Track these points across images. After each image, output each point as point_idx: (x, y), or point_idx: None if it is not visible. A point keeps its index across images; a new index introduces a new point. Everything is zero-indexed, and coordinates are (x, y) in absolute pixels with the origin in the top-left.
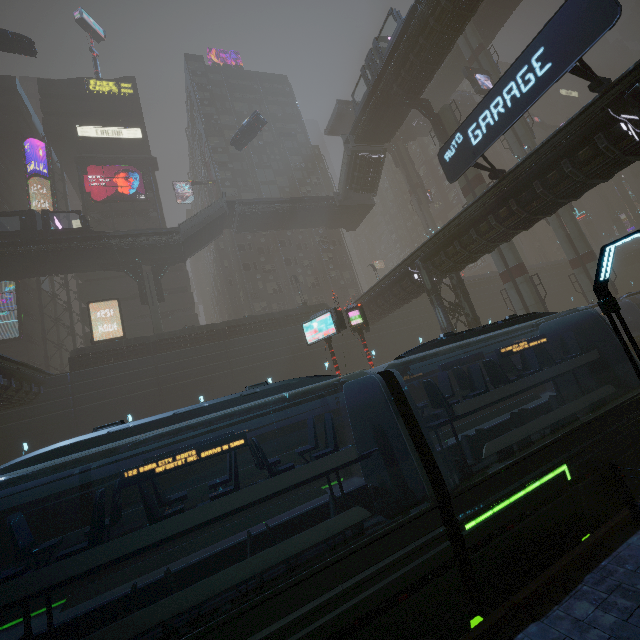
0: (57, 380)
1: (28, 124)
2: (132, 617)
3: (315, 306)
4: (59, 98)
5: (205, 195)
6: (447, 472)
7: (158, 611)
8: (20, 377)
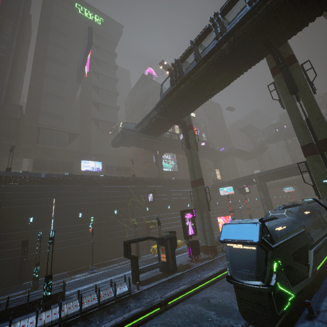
0: None
1: None
2: None
3: None
4: None
5: None
6: None
7: None
8: None
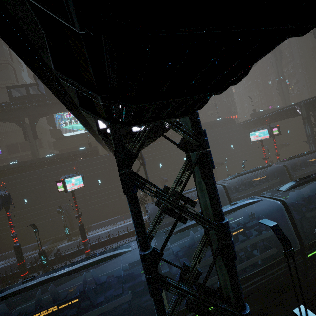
0: None
1: None
2: None
3: (227, 119)
4: None
5: None
6: None
7: None
8: None
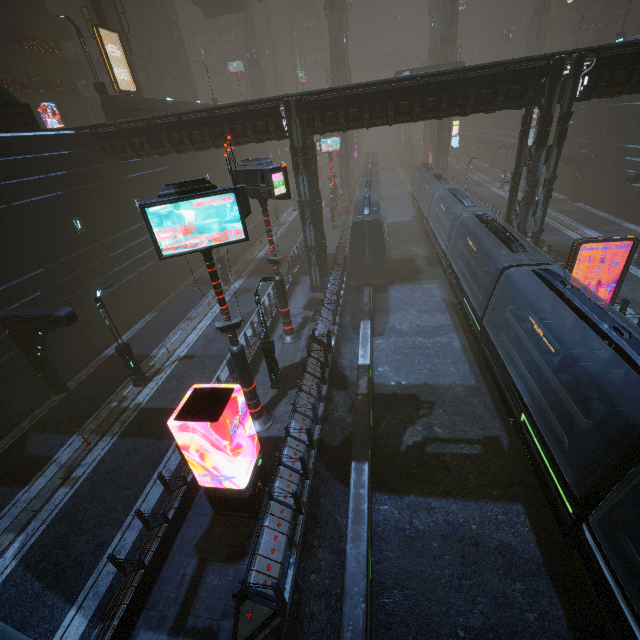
0: None
1: None
2: None
3: None
4: None
5: None
6: None
7: None
8: None
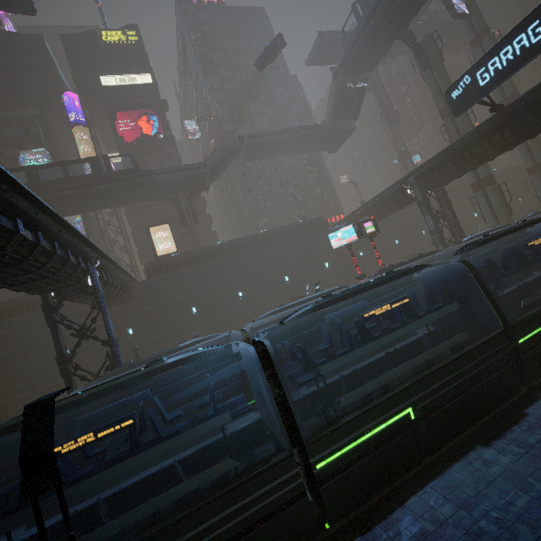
0: (142, 285)
1: (58, 78)
2: (381, 377)
3: (314, 219)
4: (80, 51)
5: (203, 129)
6: (507, 314)
7: (390, 375)
8: (126, 284)
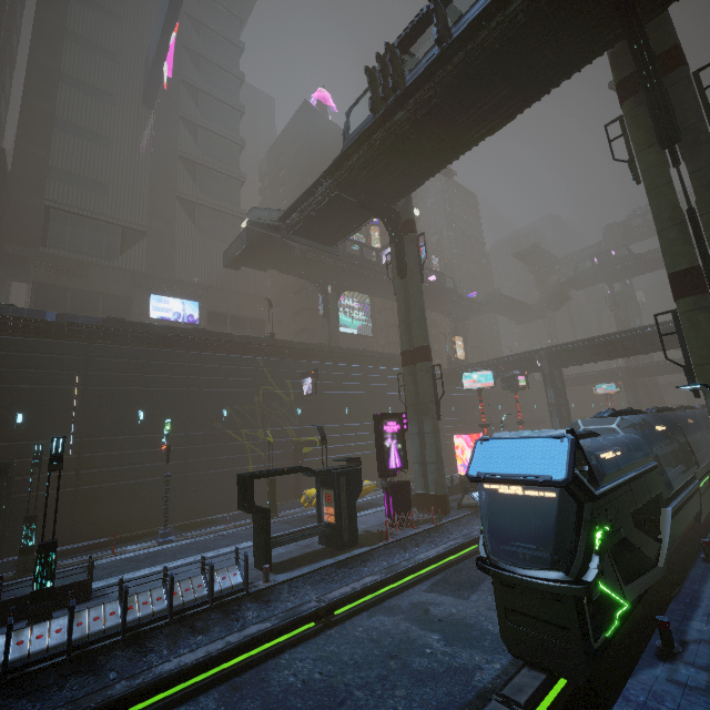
0: None
1: None
2: None
3: None
4: None
5: None
6: None
7: None
8: None
